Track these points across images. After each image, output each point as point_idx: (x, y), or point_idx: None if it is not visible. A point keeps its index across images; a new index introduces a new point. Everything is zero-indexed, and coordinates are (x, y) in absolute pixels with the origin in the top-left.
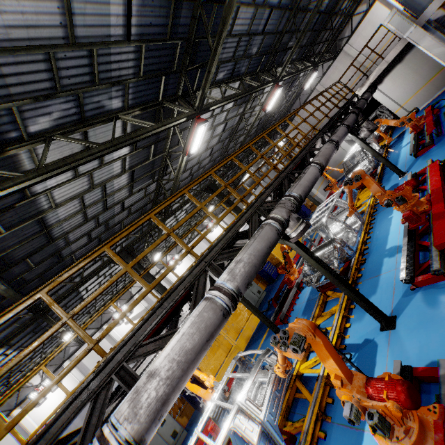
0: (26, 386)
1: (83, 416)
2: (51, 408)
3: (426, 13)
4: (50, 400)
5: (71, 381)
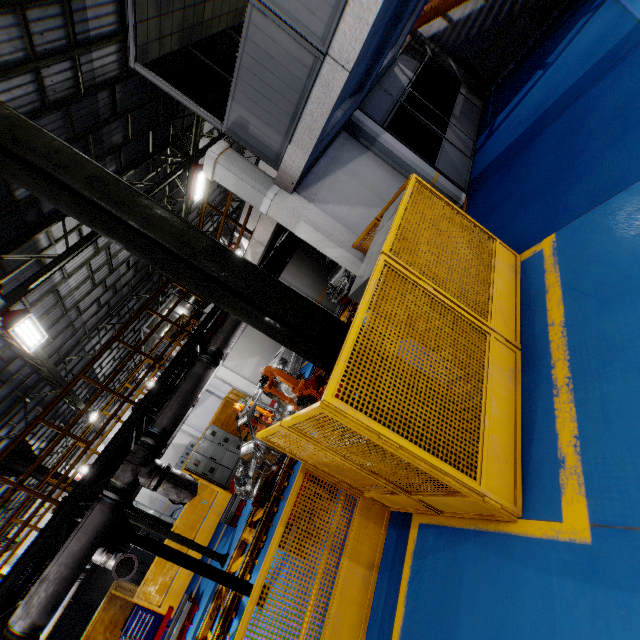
0: None
1: None
2: None
3: (288, 166)
4: None
5: None
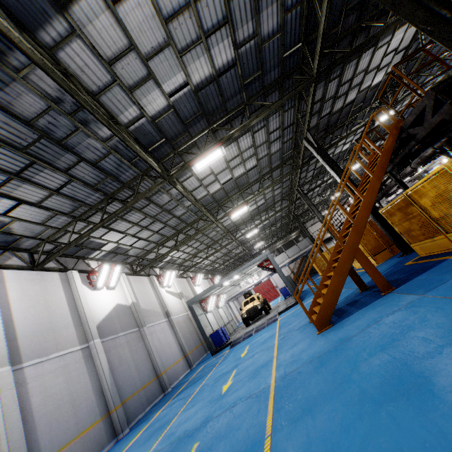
0: (85, 262)
1: (128, 339)
2: (102, 303)
3: None
4: (102, 295)
5: (122, 295)
